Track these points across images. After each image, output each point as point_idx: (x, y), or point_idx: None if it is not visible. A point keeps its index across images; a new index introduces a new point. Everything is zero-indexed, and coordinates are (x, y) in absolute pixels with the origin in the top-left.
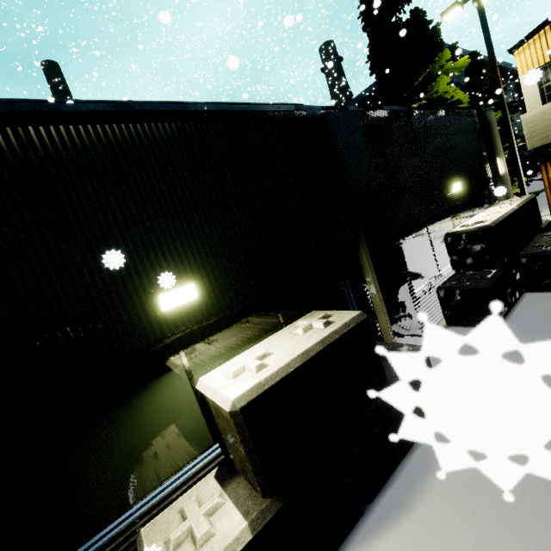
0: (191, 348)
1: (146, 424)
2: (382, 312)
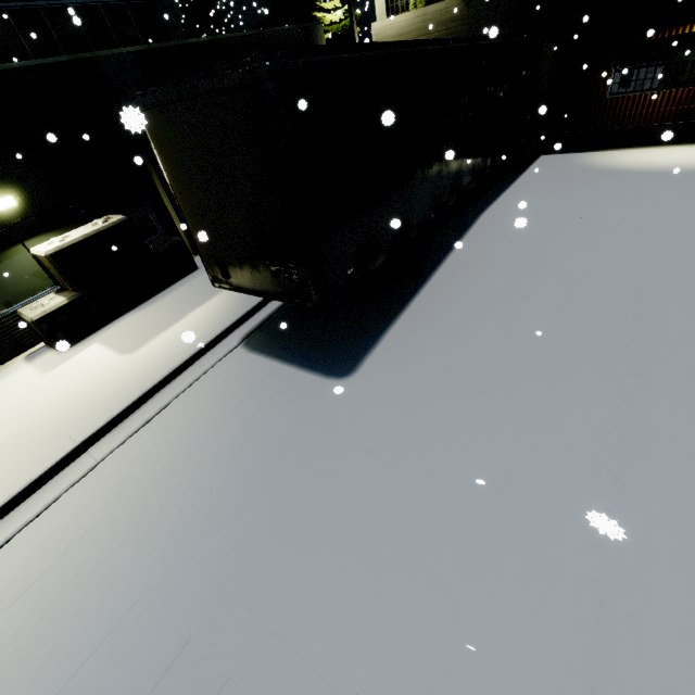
0: (23, 234)
1: (6, 272)
2: (176, 219)
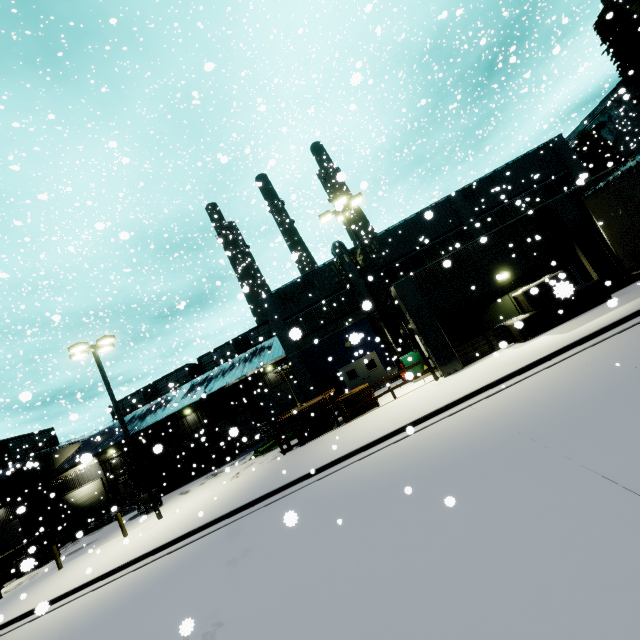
0: (508, 290)
1: (499, 307)
2: (592, 273)
